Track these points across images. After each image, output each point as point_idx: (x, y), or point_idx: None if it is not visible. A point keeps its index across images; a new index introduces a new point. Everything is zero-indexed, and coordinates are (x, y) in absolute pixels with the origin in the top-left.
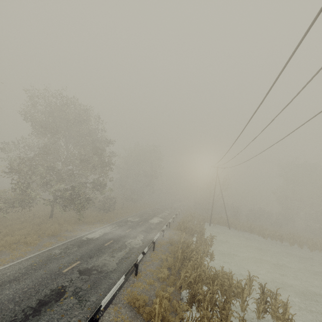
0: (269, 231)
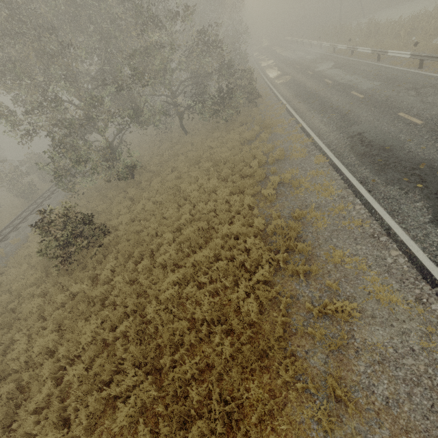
0: None
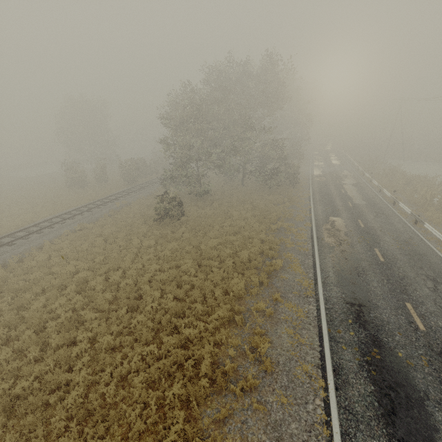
0: None
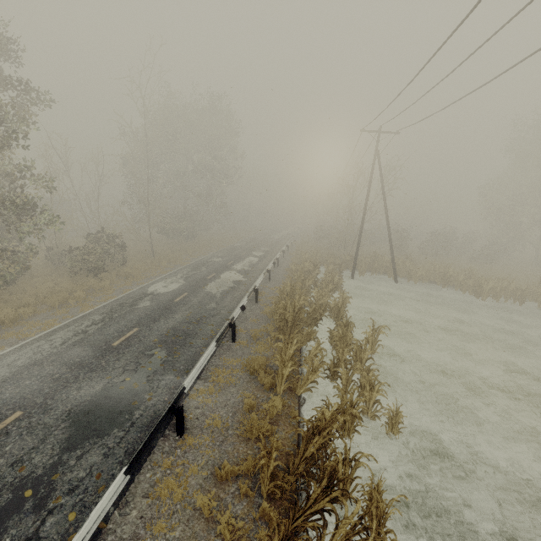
0: (496, 281)
